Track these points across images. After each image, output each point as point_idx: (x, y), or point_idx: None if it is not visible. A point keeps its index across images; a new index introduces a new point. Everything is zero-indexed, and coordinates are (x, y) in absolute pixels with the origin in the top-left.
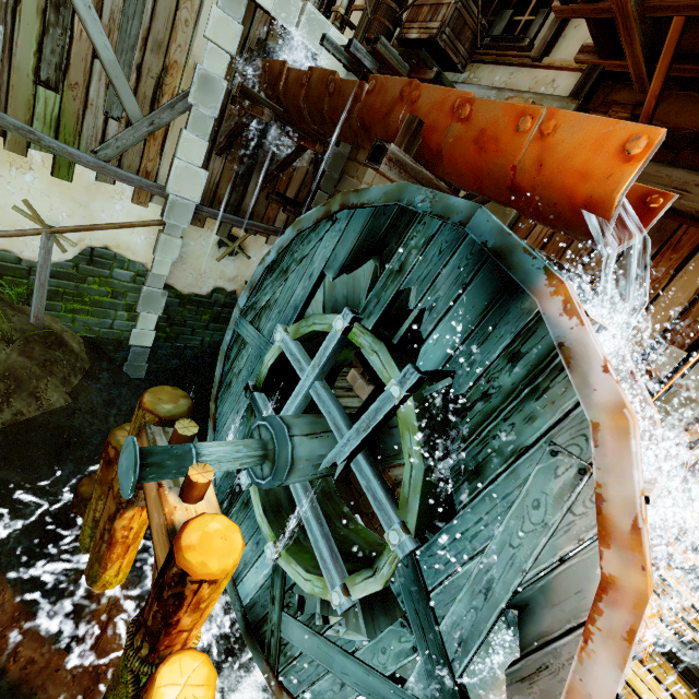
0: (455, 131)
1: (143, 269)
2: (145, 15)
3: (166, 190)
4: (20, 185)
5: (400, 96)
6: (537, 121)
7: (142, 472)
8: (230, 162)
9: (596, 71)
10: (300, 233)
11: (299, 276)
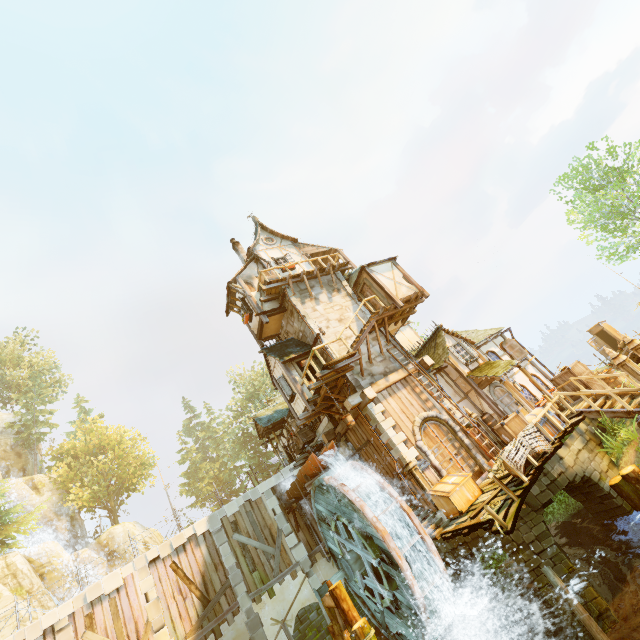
0: (308, 471)
1: (317, 604)
2: (257, 524)
3: (297, 562)
4: (266, 614)
5: (301, 474)
6: (309, 461)
7: (318, 592)
8: (303, 529)
9: (326, 414)
10: (318, 519)
11: (326, 528)
